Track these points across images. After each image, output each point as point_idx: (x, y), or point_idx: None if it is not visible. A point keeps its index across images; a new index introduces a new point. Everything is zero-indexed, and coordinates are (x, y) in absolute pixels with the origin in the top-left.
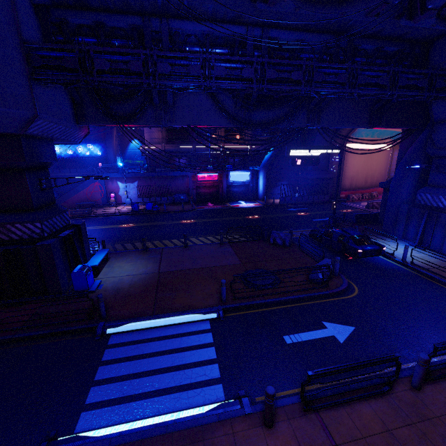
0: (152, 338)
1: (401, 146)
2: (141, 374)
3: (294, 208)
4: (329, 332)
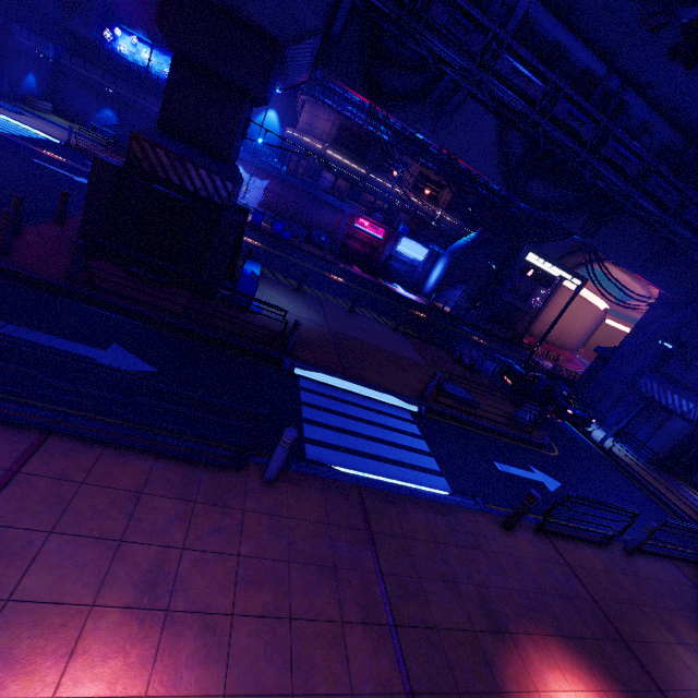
0: (350, 401)
1: (646, 314)
2: (354, 433)
3: (467, 327)
4: (538, 477)
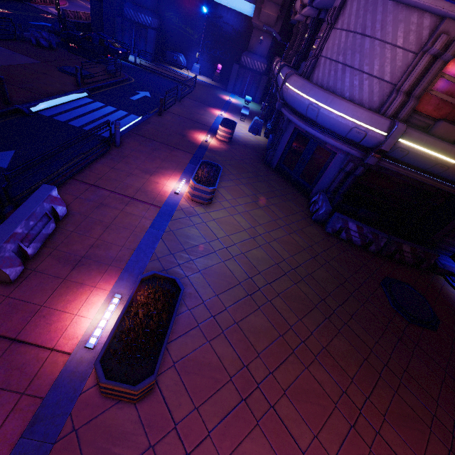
0: (70, 109)
1: None
2: (96, 120)
3: None
4: (143, 94)
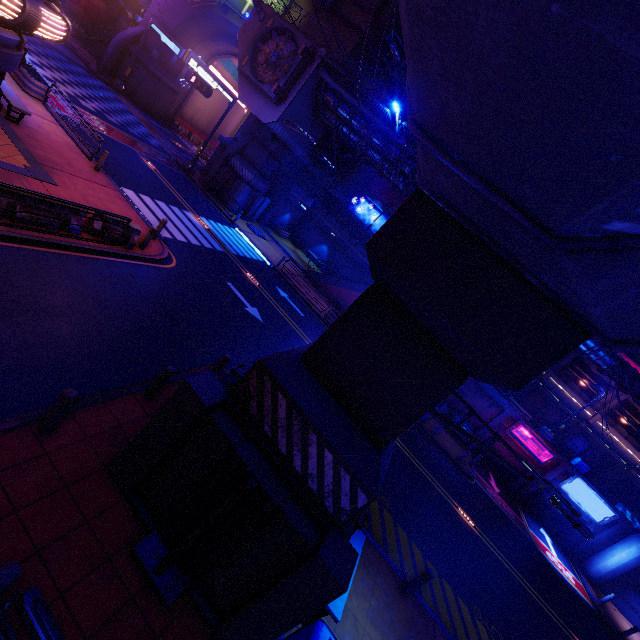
0: None
1: None
2: None
3: None
4: None
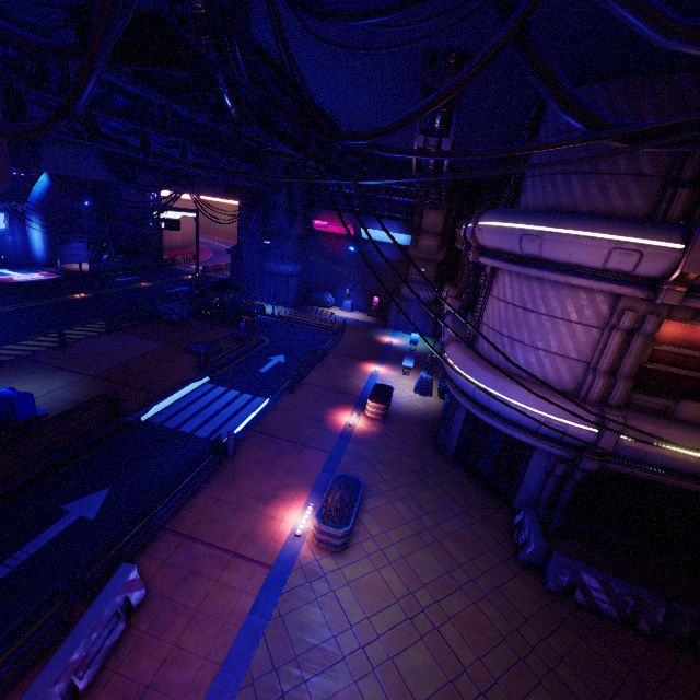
0: (185, 406)
1: (240, 216)
2: (213, 416)
3: (121, 277)
4: (276, 361)
